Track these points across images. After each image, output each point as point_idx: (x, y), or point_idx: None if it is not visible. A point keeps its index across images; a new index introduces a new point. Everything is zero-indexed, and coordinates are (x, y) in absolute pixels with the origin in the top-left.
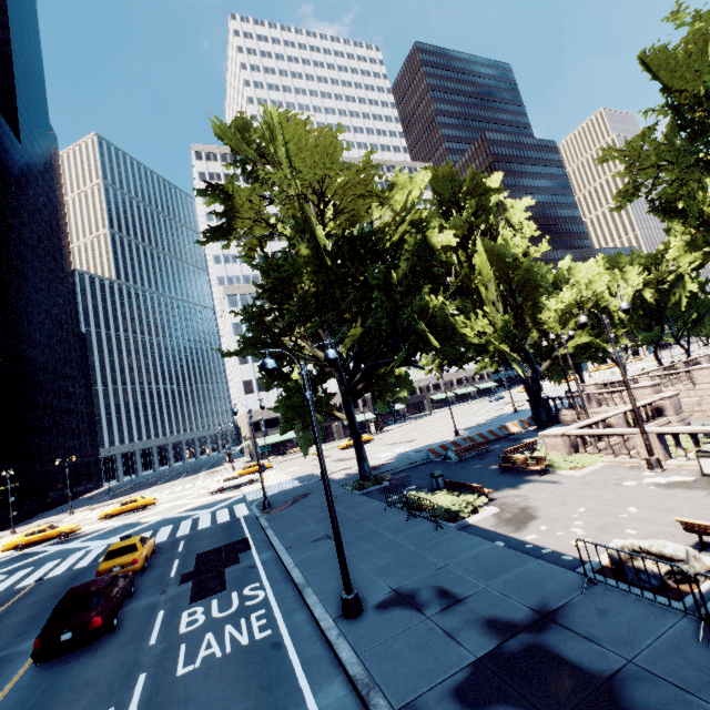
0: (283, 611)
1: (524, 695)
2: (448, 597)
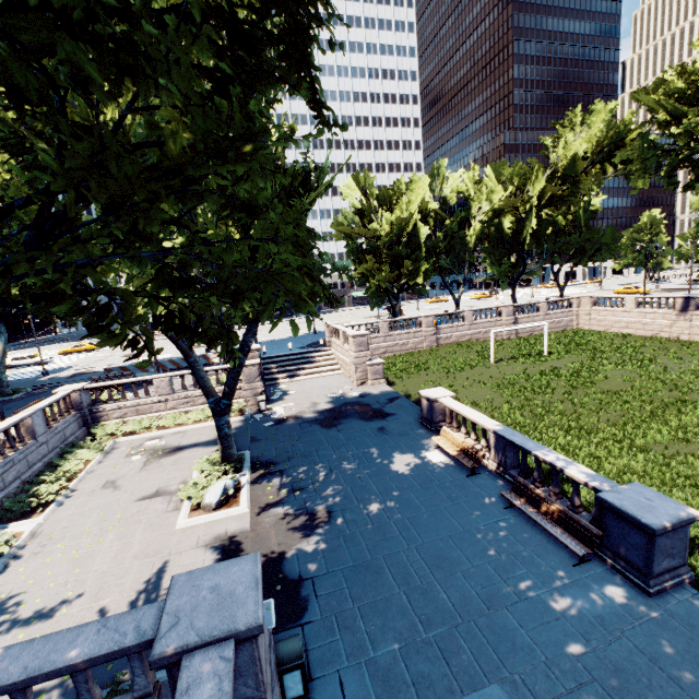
0: None
1: None
2: None
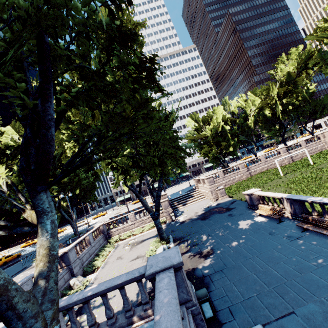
0: None
1: None
2: None
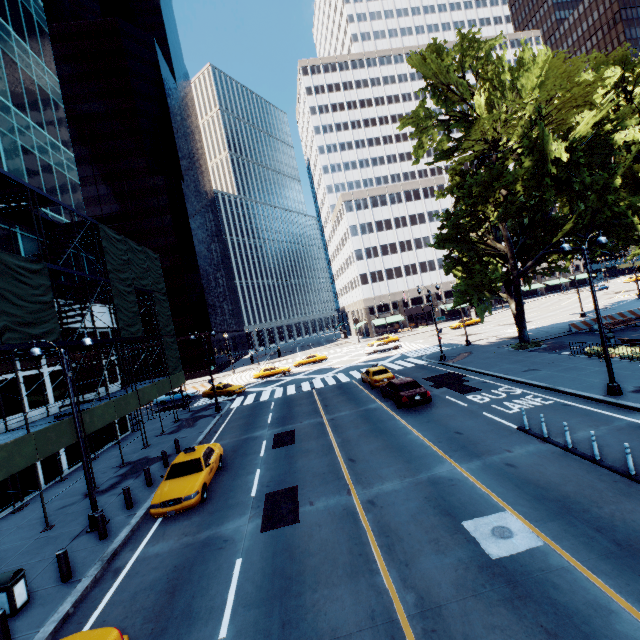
0: (548, 396)
1: None
2: None
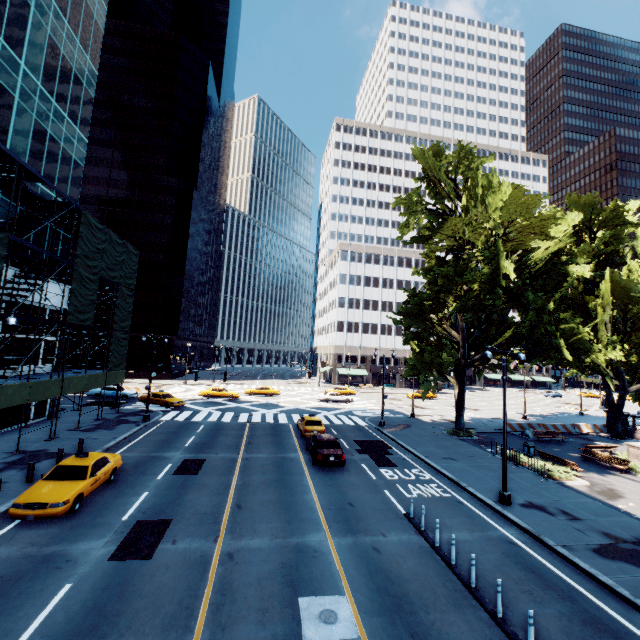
0: (450, 489)
1: (635, 562)
2: (570, 515)
